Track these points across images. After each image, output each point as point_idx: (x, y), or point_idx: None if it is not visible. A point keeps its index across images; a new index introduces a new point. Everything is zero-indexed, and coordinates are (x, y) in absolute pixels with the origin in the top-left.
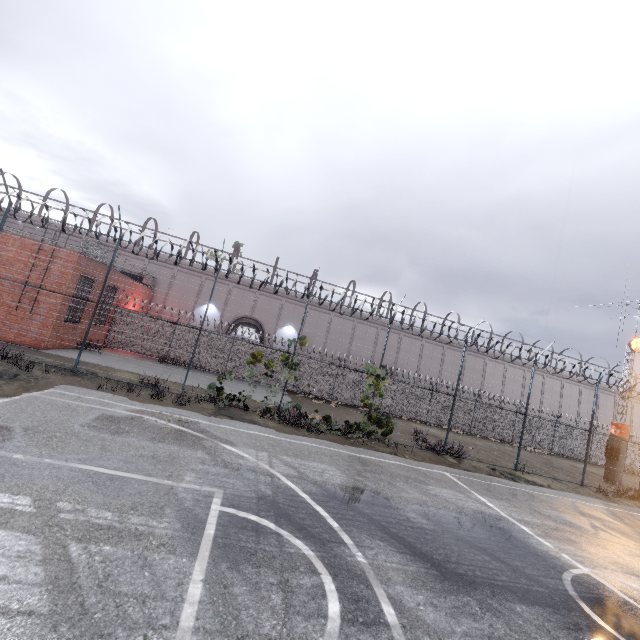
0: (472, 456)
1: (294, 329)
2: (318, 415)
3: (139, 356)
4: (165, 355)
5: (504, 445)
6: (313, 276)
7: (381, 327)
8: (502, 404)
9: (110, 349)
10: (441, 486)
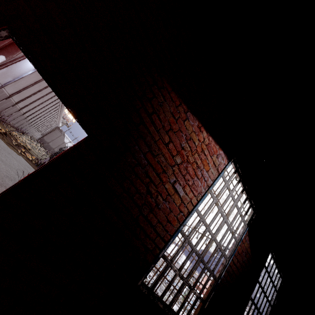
0: None
1: None
2: None
3: None
4: None
5: None
6: None
7: None
8: None
9: None
10: None
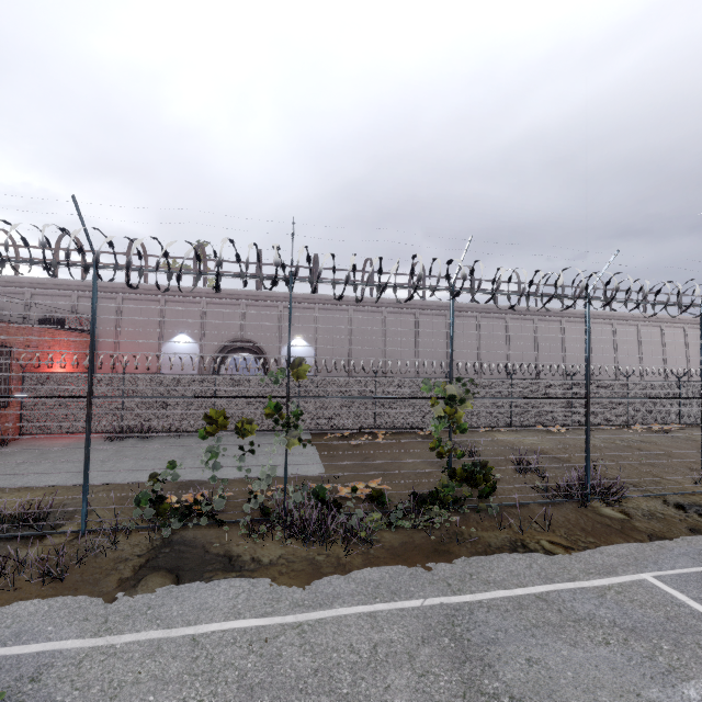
0: (621, 482)
1: (304, 342)
2: (360, 481)
3: (78, 438)
4: (119, 426)
5: (623, 432)
6: (314, 265)
7: (419, 312)
8: (664, 391)
9: (31, 438)
10: (701, 666)
